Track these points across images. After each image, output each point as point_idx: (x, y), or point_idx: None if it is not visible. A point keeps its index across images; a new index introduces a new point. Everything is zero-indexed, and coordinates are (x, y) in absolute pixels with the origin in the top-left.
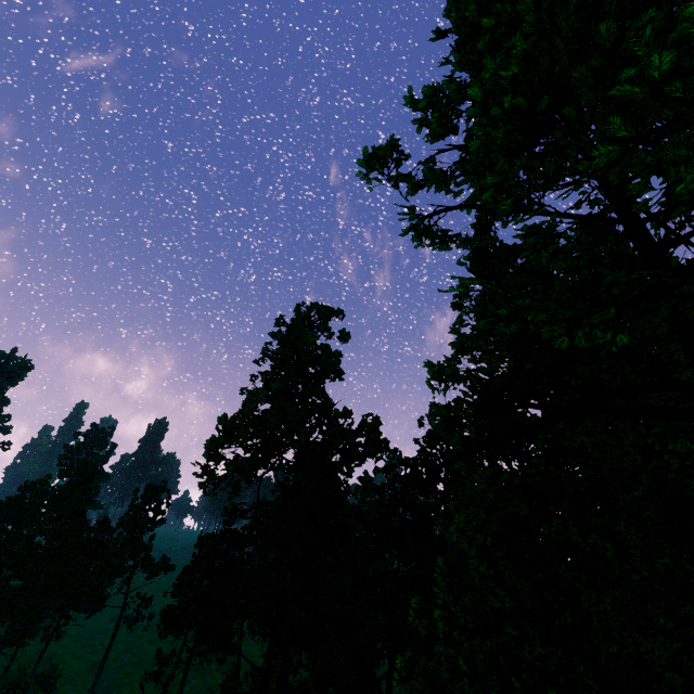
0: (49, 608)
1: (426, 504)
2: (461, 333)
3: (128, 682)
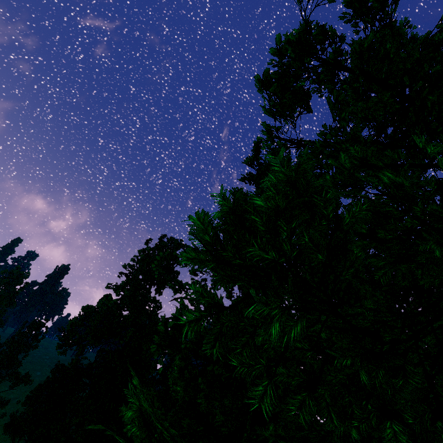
0: None
1: None
2: None
3: None
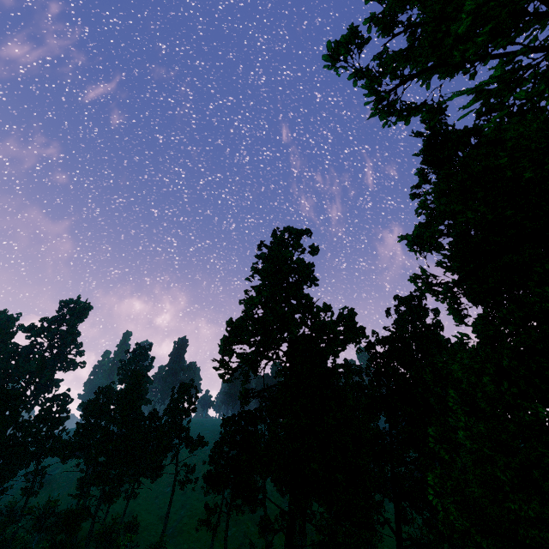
0: (126, 476)
1: (407, 374)
2: (429, 207)
3: (186, 529)
